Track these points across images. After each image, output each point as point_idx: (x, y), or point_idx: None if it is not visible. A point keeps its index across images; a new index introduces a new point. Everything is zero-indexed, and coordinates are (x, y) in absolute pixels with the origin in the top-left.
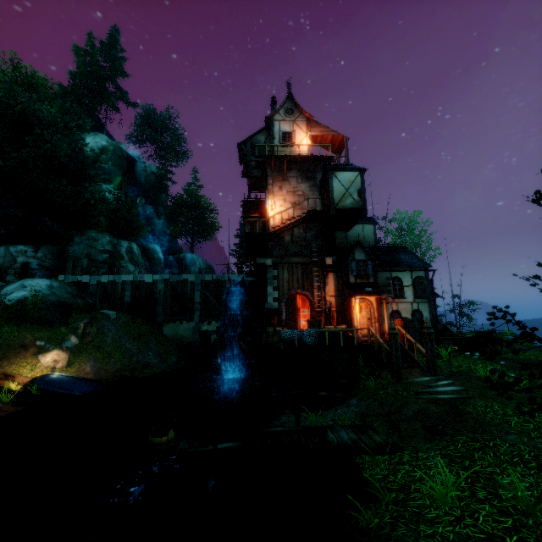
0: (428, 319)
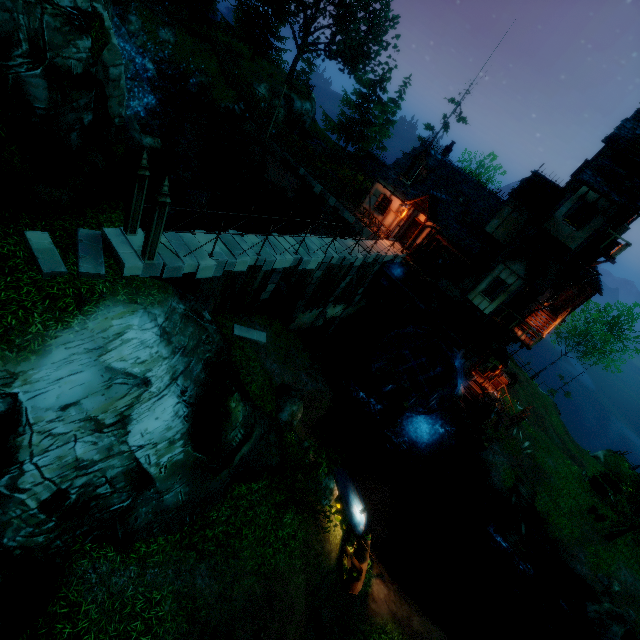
0: None
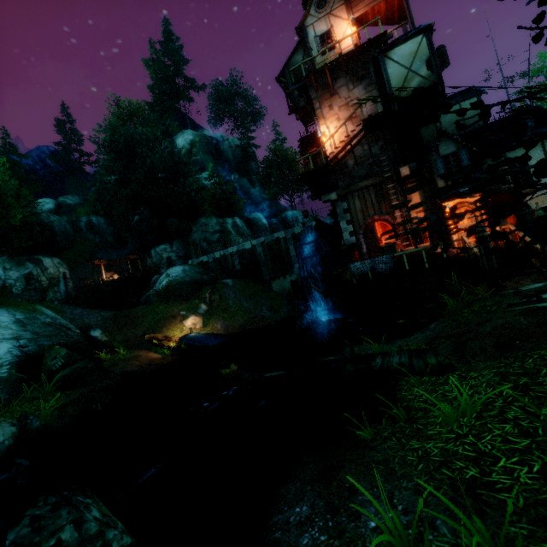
0: None
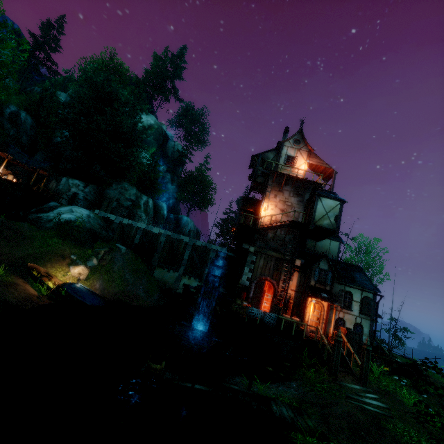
0: (366, 334)
